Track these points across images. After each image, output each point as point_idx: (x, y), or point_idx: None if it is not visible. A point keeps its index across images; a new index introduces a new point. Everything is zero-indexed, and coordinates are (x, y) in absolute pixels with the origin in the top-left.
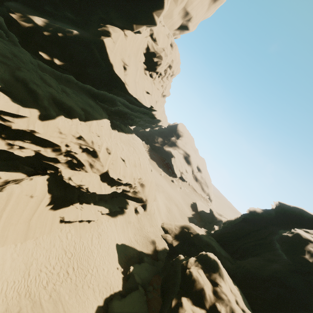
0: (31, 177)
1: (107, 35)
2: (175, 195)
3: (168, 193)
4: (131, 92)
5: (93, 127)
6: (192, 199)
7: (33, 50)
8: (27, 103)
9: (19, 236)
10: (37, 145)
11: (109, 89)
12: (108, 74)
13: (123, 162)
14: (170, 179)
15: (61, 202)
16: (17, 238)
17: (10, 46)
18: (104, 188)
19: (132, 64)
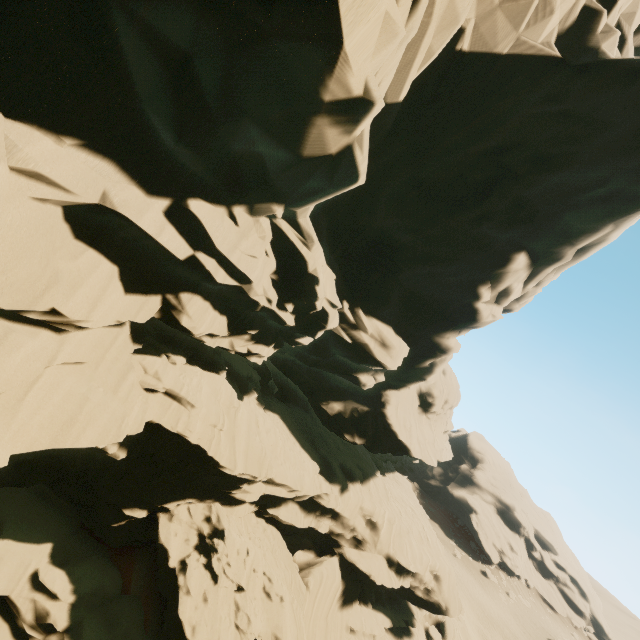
0: (326, 558)
1: (390, 404)
2: (499, 612)
3: (482, 606)
4: (418, 456)
5: (372, 489)
6: (546, 629)
7: (337, 431)
8: (331, 479)
9: (322, 637)
10: (332, 519)
11: (394, 452)
12: (395, 440)
13: (407, 535)
14: (479, 568)
15: (348, 596)
16: (321, 639)
17: (296, 410)
18: (393, 577)
19: (413, 421)
